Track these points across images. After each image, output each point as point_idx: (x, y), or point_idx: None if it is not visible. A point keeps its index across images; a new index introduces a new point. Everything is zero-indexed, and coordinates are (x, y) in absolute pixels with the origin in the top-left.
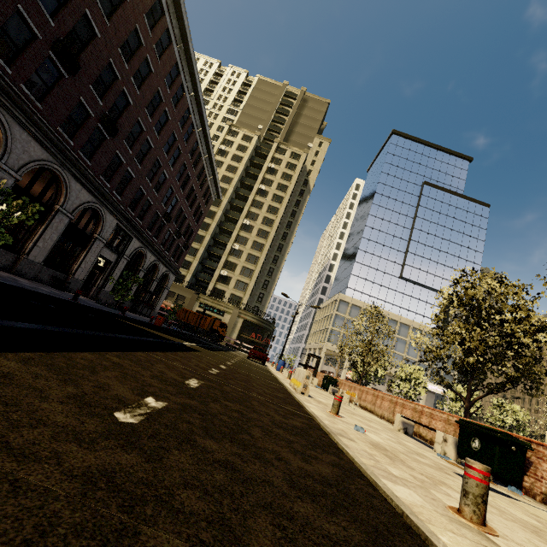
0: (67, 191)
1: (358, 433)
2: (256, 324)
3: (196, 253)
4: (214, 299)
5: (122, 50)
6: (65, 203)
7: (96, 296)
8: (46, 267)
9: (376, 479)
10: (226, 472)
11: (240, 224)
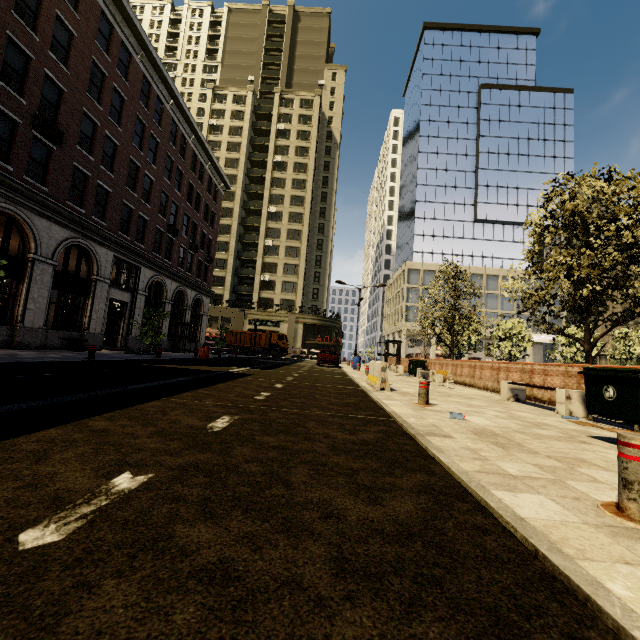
0: (34, 232)
1: (456, 422)
2: (319, 325)
3: (225, 265)
4: (263, 311)
5: (23, 16)
6: (38, 249)
7: (125, 346)
8: (52, 330)
9: (486, 496)
10: (207, 593)
11: (265, 214)
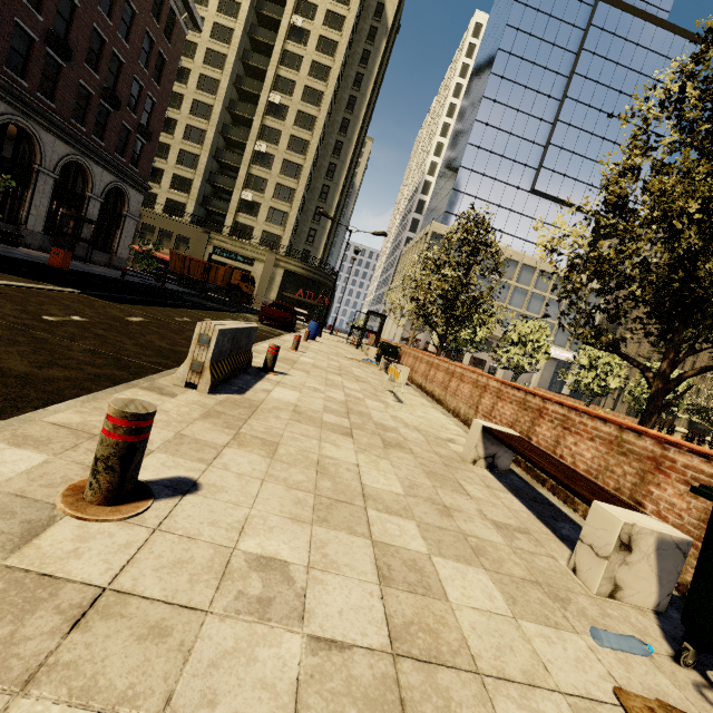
0: None
1: None
2: (305, 276)
3: (196, 163)
4: (234, 240)
5: None
6: None
7: None
8: None
9: None
10: None
11: (264, 103)
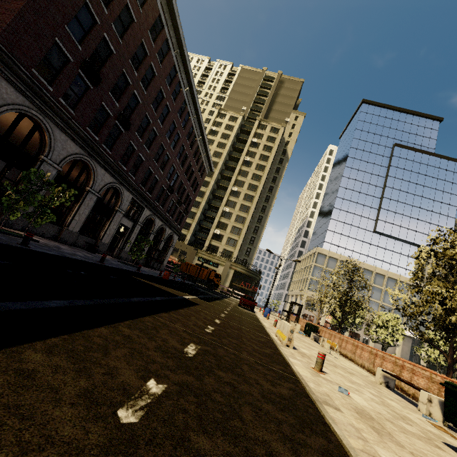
0: (95, 175)
1: (342, 396)
2: (245, 274)
3: (194, 216)
4: (209, 254)
5: (132, 61)
6: (93, 185)
7: (118, 255)
8: (81, 235)
9: None
10: None
11: (229, 190)
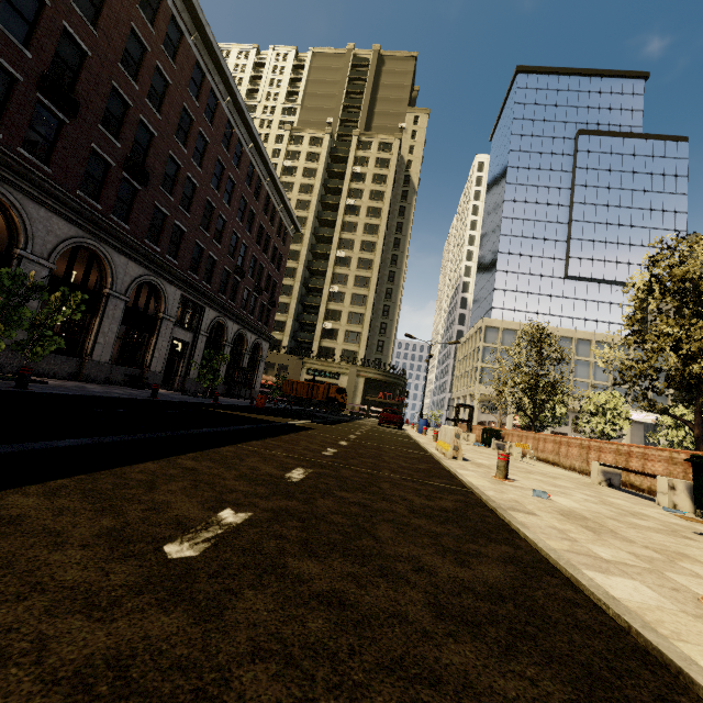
0: (112, 268)
1: (539, 501)
2: (382, 380)
3: (287, 309)
4: (322, 361)
5: (126, 67)
6: (114, 284)
7: (182, 387)
8: (116, 365)
9: (576, 574)
10: (329, 612)
11: (333, 258)
